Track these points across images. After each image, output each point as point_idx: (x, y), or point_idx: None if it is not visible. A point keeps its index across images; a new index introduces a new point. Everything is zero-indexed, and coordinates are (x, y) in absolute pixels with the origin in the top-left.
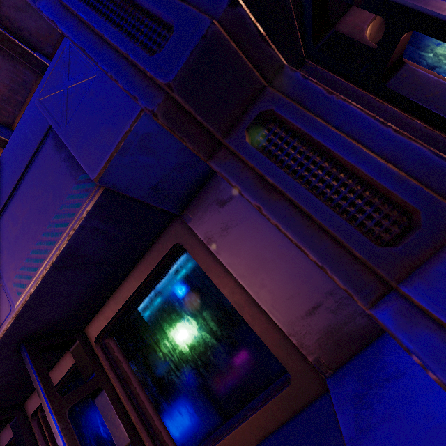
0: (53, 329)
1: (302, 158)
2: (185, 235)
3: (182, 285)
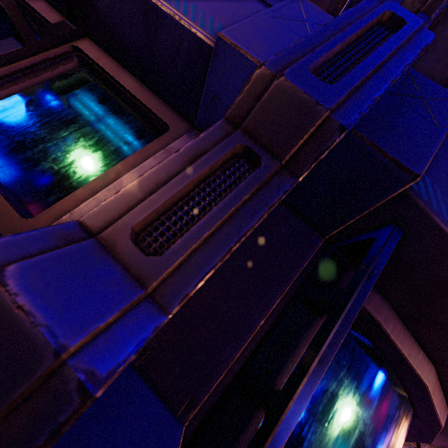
0: (87, 2)
1: (220, 190)
2: (177, 135)
3: (130, 134)
